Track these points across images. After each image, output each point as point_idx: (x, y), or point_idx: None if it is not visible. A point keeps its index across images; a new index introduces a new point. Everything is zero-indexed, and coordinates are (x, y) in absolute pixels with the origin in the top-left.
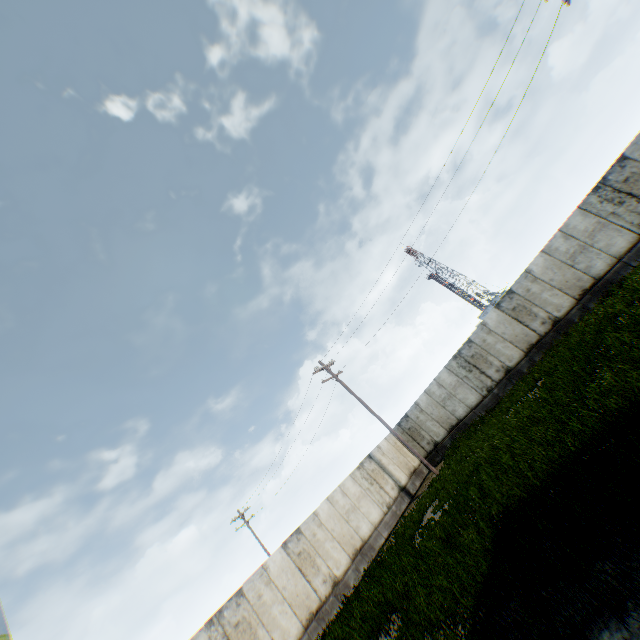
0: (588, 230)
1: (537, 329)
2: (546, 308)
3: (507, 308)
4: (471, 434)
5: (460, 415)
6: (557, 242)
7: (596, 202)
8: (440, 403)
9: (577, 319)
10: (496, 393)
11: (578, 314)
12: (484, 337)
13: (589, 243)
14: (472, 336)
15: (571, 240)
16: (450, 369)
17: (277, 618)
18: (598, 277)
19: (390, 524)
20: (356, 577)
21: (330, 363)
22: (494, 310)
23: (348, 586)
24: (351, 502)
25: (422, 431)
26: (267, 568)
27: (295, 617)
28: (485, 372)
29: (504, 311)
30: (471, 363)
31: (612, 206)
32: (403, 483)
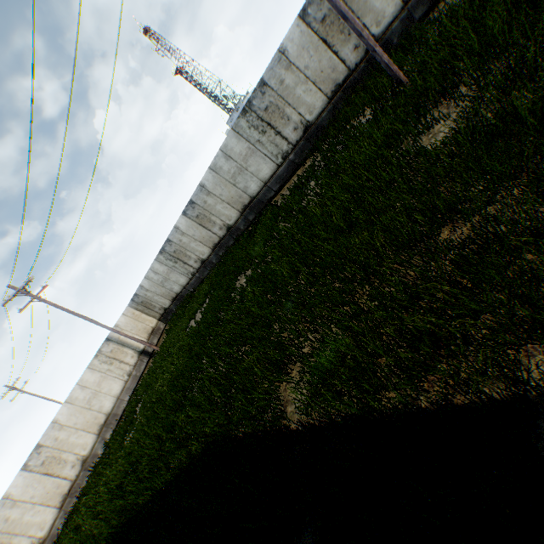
0: (243, 154)
1: (218, 233)
2: (221, 217)
3: (192, 216)
4: (180, 316)
5: (177, 291)
6: (221, 161)
7: (247, 127)
8: (160, 284)
9: (243, 227)
10: (198, 276)
11: (243, 223)
12: (180, 238)
13: (245, 166)
14: (170, 237)
15: (232, 161)
16: (160, 261)
17: (32, 520)
18: (254, 196)
19: (131, 388)
20: (103, 445)
21: (26, 283)
22: (182, 217)
23: (97, 456)
24: (92, 391)
25: (153, 303)
26: (10, 495)
27: (50, 508)
28: (187, 263)
29: (191, 218)
30: (175, 257)
31: (259, 134)
32: (142, 347)
